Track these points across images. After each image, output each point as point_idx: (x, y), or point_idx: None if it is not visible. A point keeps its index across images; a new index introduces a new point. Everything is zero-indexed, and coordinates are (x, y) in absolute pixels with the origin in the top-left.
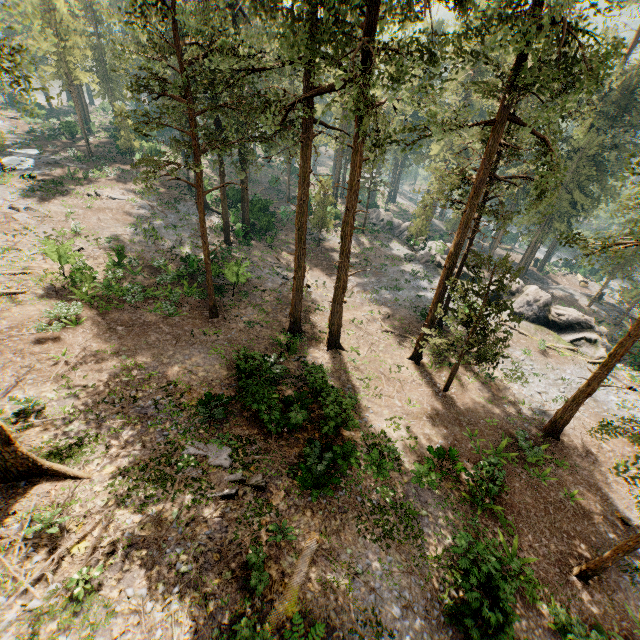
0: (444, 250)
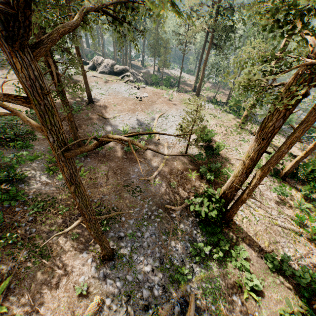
0: (74, 53)
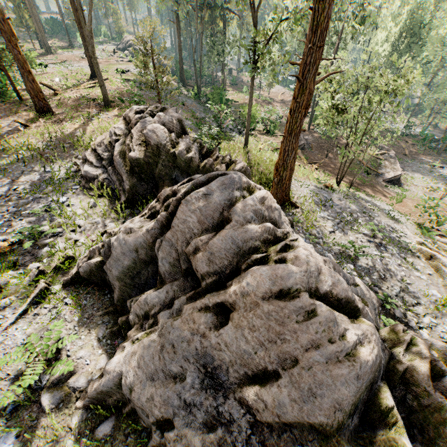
0: None
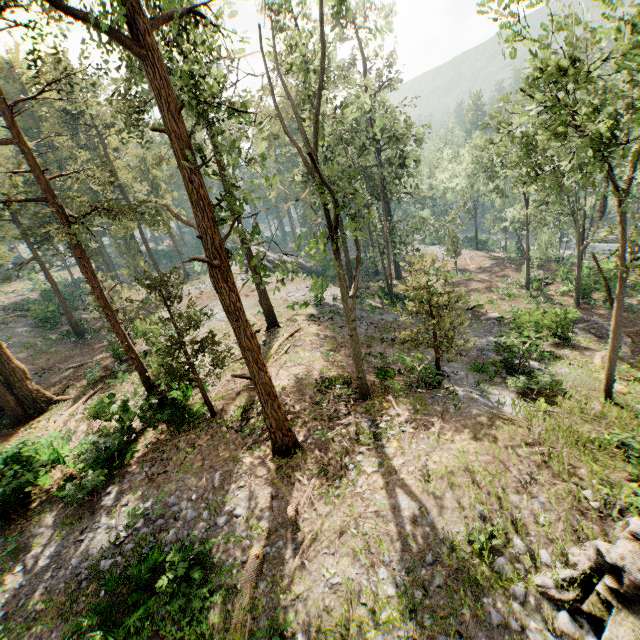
0: None
